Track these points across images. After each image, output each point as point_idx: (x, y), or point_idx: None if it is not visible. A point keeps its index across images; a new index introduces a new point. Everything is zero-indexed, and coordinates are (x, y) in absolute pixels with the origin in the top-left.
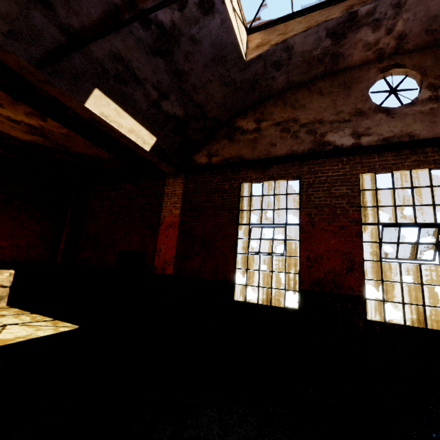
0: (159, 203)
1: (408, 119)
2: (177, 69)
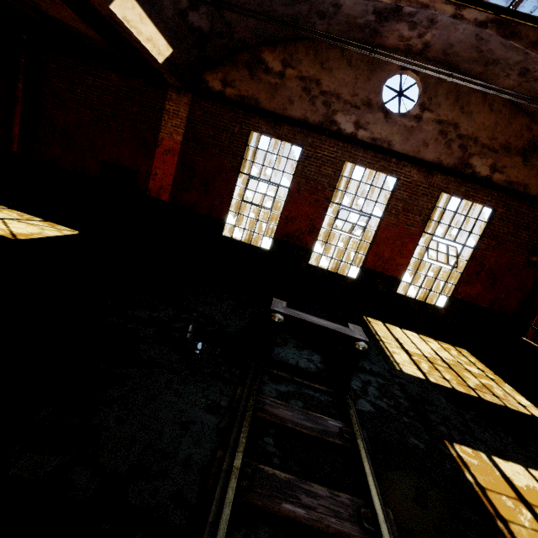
0: (157, 120)
1: (395, 128)
2: None
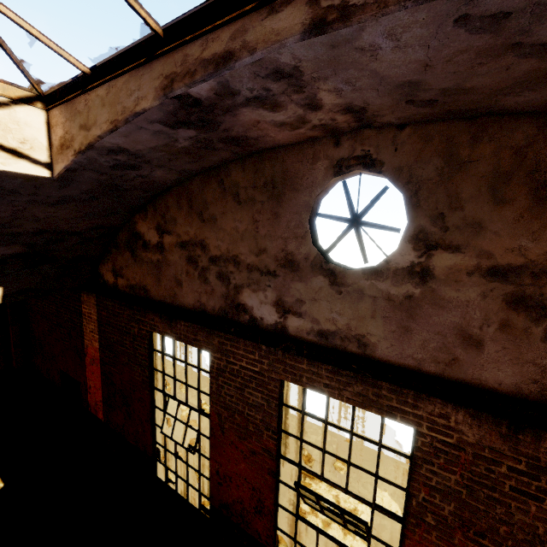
0: (80, 325)
1: (363, 305)
2: None
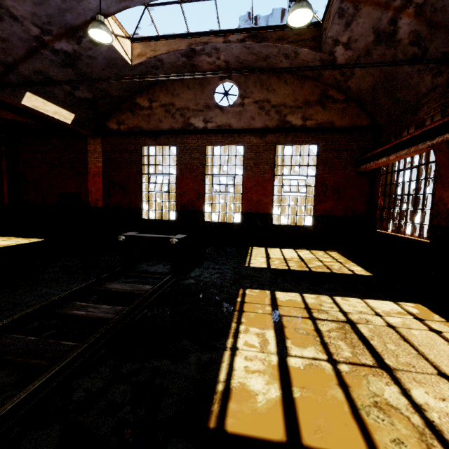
0: (85, 158)
1: (229, 115)
2: (82, 72)
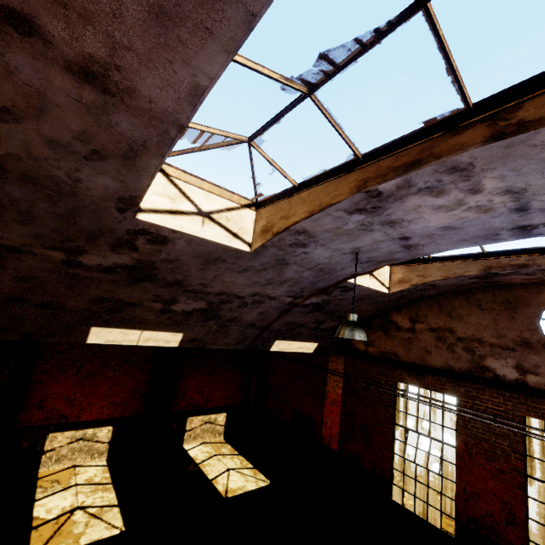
0: (324, 377)
1: None
2: (330, 310)
